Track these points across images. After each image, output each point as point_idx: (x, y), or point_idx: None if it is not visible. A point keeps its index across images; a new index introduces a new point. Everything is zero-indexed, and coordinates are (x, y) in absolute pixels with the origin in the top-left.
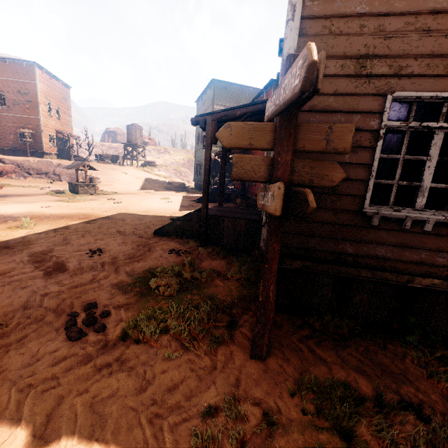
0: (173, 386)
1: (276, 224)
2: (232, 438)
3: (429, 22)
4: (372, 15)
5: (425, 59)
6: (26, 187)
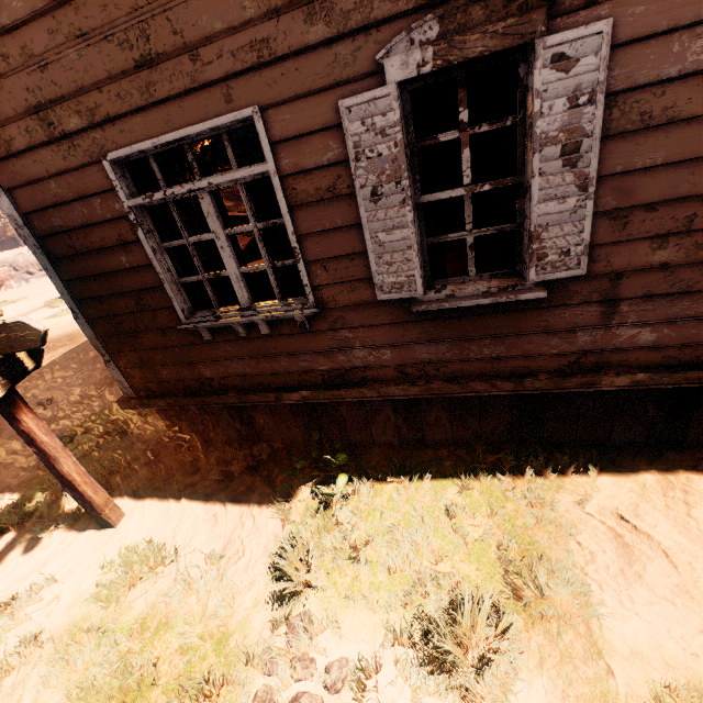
0: (3, 577)
1: (3, 408)
2: (4, 624)
3: (74, 18)
4: (1, 33)
5: (110, 86)
6: (25, 300)
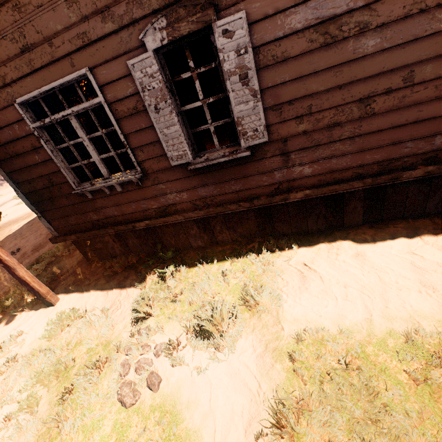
0: None
1: None
2: None
3: None
4: None
5: (10, 63)
6: (1, 196)
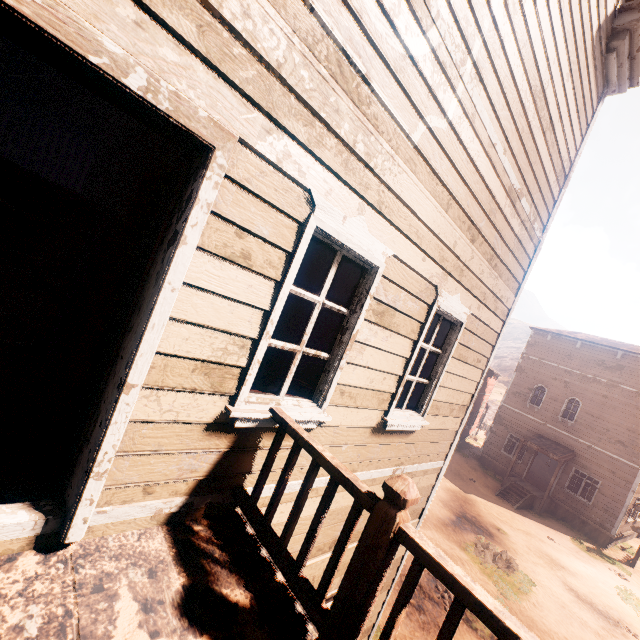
0: None
1: None
2: None
3: None
4: None
5: None
6: None
